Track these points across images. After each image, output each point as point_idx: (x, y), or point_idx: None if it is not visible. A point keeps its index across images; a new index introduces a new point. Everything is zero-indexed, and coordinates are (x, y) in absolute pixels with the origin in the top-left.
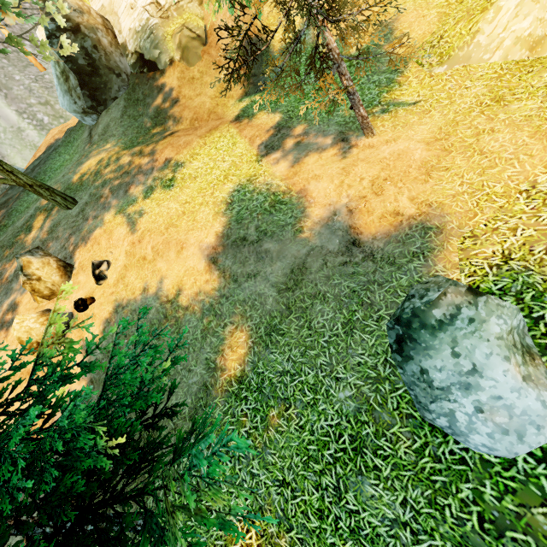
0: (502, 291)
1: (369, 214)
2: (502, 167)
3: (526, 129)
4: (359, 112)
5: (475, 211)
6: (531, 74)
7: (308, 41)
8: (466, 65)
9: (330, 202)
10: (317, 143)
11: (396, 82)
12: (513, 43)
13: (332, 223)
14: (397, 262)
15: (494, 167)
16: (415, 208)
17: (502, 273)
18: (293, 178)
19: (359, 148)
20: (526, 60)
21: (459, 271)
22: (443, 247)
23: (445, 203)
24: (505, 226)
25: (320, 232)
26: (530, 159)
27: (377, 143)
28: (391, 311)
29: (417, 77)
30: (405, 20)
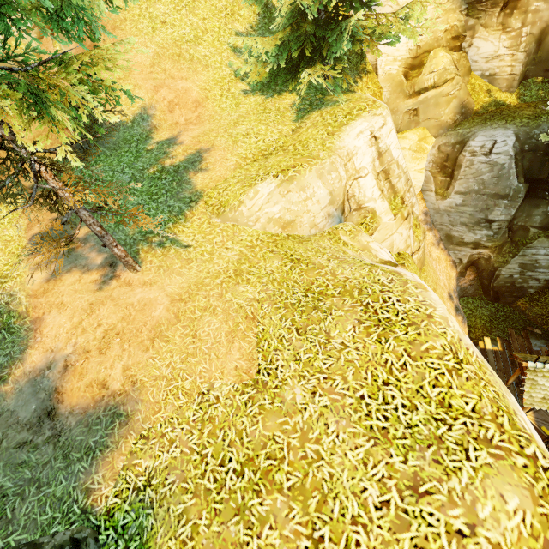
0: (123, 529)
1: (80, 378)
2: (200, 359)
3: (230, 323)
4: (114, 251)
5: (161, 405)
6: (271, 255)
7: (145, 127)
8: (235, 224)
9: (55, 347)
10: (88, 258)
11: (184, 215)
12: (268, 220)
13: (41, 379)
14: (71, 457)
15: (195, 357)
16: (121, 384)
17: (135, 502)
18: (40, 297)
19: (119, 281)
20: (279, 235)
21: (114, 484)
22: (117, 445)
23: (146, 386)
24: (170, 435)
25: (22, 388)
26: (216, 360)
27: (136, 281)
28: (24, 535)
29: (200, 218)
30: (213, 155)
